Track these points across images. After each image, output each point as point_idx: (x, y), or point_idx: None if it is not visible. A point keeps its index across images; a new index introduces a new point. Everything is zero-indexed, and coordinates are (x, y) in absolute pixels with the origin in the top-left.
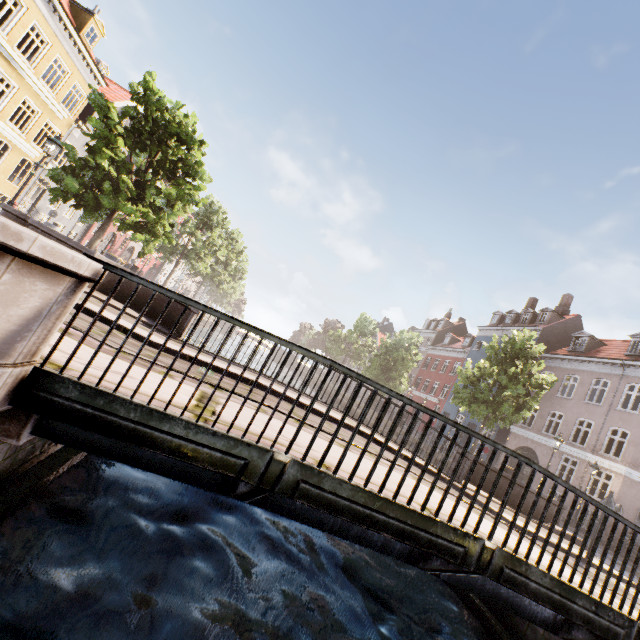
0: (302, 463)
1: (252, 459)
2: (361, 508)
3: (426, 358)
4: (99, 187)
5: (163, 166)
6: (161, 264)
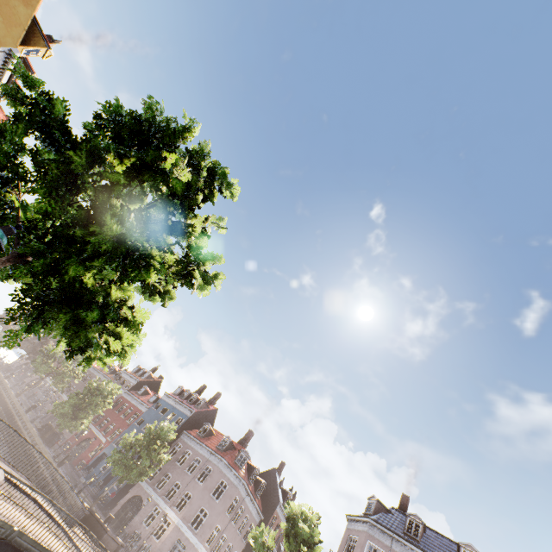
0: (21, 530)
1: (7, 529)
2: (30, 545)
3: (119, 399)
4: None
5: None
6: None
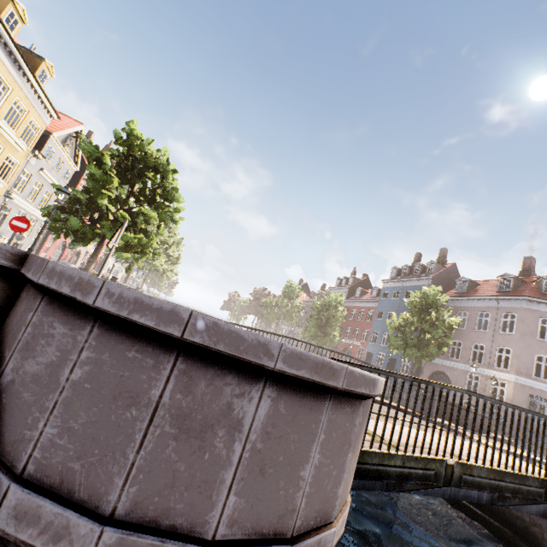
0: (461, 462)
1: (437, 468)
2: (493, 481)
3: None
4: (91, 219)
5: (144, 194)
6: (101, 260)
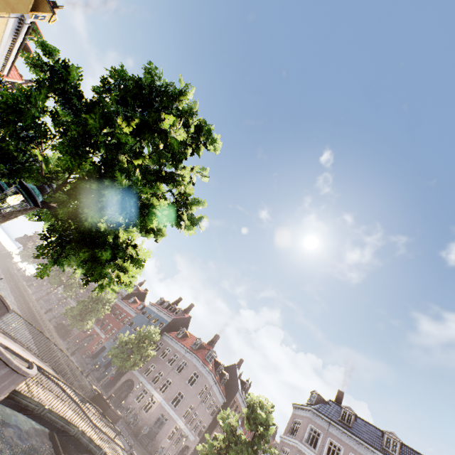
0: (51, 408)
1: (41, 407)
2: (57, 419)
3: (114, 306)
4: None
5: None
6: None
